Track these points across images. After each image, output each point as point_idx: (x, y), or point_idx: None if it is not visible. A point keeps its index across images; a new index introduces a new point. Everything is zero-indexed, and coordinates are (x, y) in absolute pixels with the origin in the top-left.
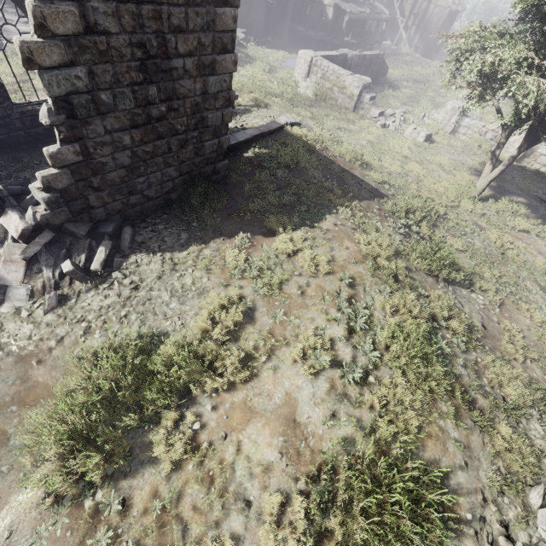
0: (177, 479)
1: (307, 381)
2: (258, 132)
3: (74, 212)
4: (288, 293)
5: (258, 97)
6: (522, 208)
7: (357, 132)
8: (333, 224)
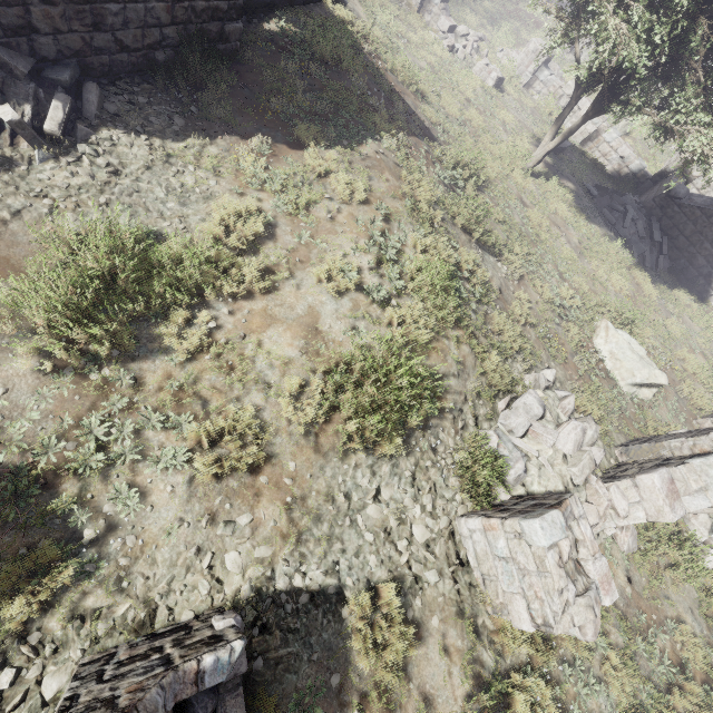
0: (193, 368)
1: (331, 299)
2: None
3: (7, 27)
4: (316, 216)
5: None
6: (568, 194)
7: (417, 46)
8: (375, 152)
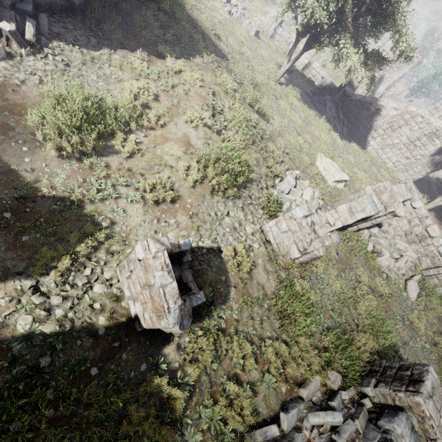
0: (132, 161)
1: (194, 130)
2: None
3: None
4: (178, 92)
5: None
6: (298, 94)
7: (211, 10)
8: (202, 62)
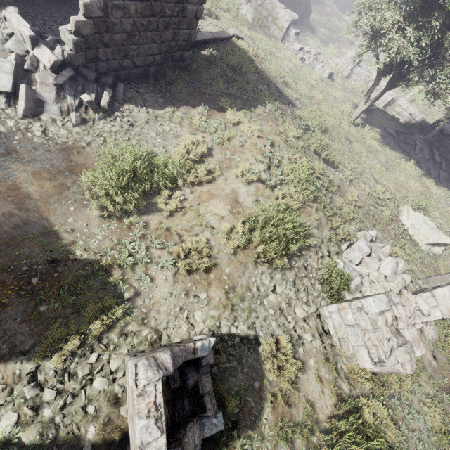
0: (173, 219)
1: (244, 186)
2: (212, 37)
3: (88, 59)
4: (233, 144)
5: (211, 8)
6: (377, 135)
7: (281, 59)
8: (263, 112)
